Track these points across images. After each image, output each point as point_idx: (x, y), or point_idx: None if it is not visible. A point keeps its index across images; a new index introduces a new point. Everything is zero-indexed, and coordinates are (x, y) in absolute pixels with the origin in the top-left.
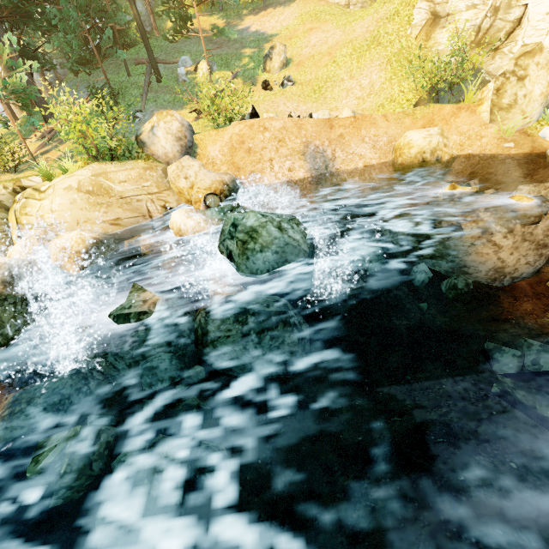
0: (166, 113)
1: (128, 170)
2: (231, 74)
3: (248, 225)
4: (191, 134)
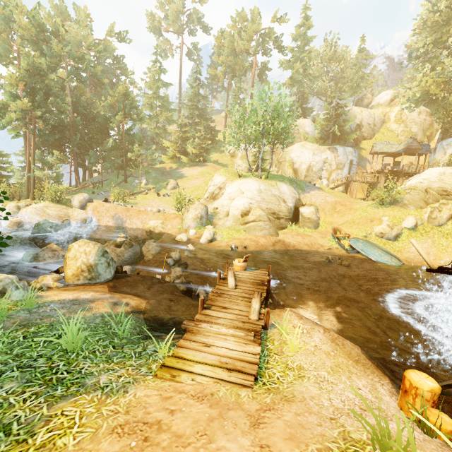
0: (81, 194)
1: (57, 207)
2: (154, 187)
3: (40, 222)
4: (87, 202)
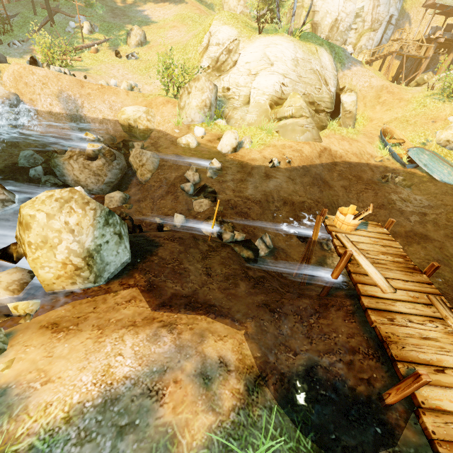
0: None
1: None
2: (105, 38)
3: None
4: None
